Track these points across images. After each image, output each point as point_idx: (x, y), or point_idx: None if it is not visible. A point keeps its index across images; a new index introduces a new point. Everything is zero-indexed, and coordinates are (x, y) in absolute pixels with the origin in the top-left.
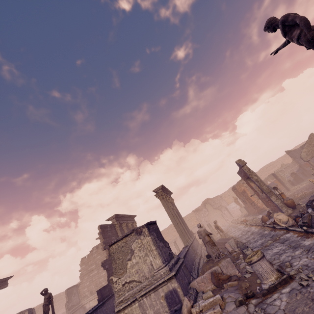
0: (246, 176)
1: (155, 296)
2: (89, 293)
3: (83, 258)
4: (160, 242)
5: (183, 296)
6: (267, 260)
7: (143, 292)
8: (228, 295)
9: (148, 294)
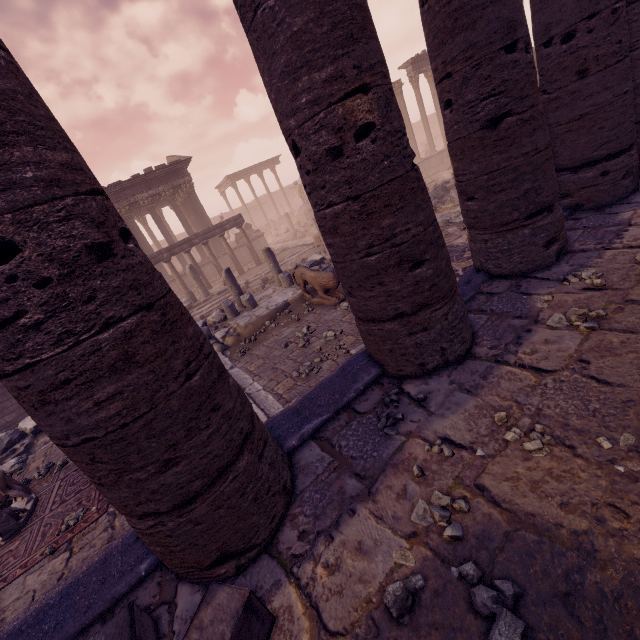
0: None
1: None
2: None
3: None
4: None
5: None
6: None
7: None
8: None
9: None
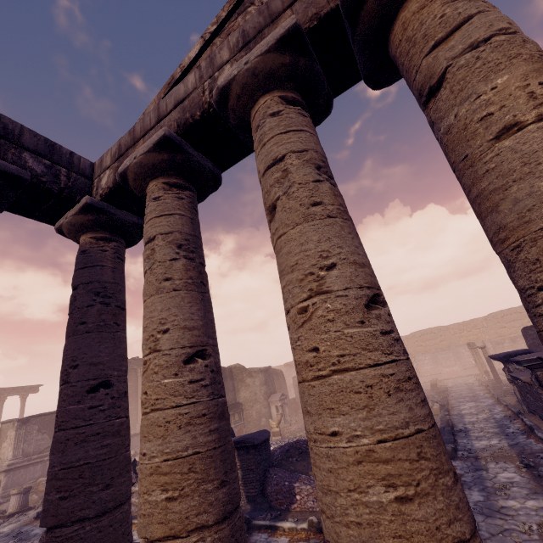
0: None
1: None
2: None
3: None
4: (42, 434)
5: (1, 488)
6: (20, 498)
7: None
8: (6, 504)
9: None
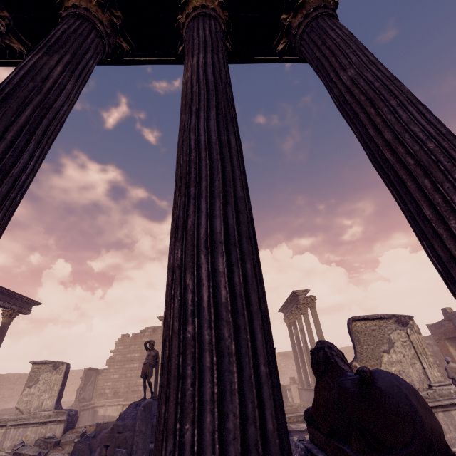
0: (450, 335)
1: (445, 417)
2: (112, 393)
3: (125, 334)
4: None
5: None
6: None
7: (429, 404)
8: None
9: (434, 410)
